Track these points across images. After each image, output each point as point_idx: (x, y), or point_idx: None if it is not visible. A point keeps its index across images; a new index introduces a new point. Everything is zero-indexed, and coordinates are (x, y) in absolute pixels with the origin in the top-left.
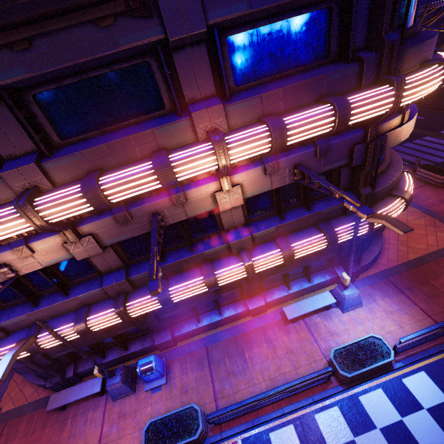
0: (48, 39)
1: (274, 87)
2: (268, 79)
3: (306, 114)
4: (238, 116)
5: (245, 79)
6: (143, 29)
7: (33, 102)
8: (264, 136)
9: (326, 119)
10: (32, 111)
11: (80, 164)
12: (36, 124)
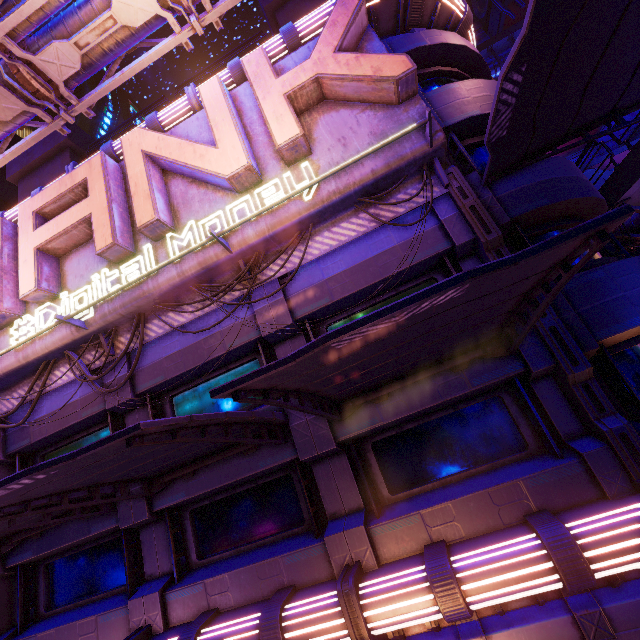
0: (208, 468)
1: (440, 499)
2: (437, 483)
3: (491, 552)
4: (391, 541)
5: (406, 483)
6: (280, 452)
7: (189, 517)
8: (421, 588)
9: (535, 564)
10: (185, 526)
11: (200, 597)
12: (183, 540)
